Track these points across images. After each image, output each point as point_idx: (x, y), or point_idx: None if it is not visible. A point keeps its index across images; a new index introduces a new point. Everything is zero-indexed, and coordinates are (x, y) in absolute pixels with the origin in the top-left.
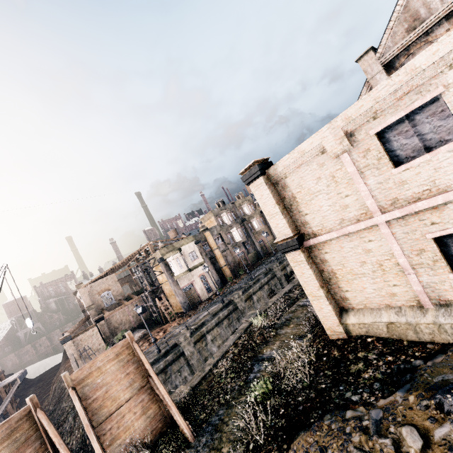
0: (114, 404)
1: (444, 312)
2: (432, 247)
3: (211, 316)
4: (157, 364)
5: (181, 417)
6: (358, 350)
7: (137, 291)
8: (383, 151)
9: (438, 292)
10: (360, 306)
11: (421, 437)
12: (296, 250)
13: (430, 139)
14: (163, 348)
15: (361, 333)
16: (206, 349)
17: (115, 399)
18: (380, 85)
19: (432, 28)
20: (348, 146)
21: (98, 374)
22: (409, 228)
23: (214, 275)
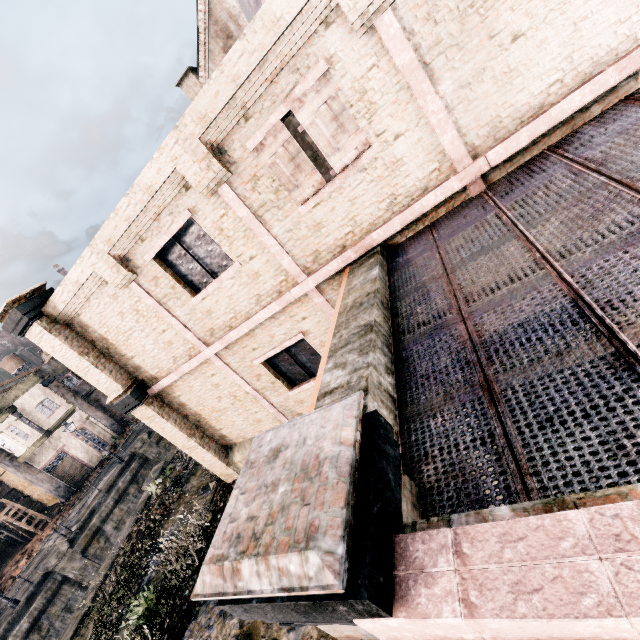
0: None
1: None
2: (265, 371)
3: (105, 494)
4: (15, 628)
5: None
6: None
7: None
8: (173, 279)
9: (289, 409)
10: (240, 439)
11: None
12: (138, 406)
13: (211, 264)
14: (24, 592)
15: None
16: (109, 546)
17: None
18: (122, 202)
19: None
20: (130, 275)
21: None
22: (238, 356)
23: (103, 420)
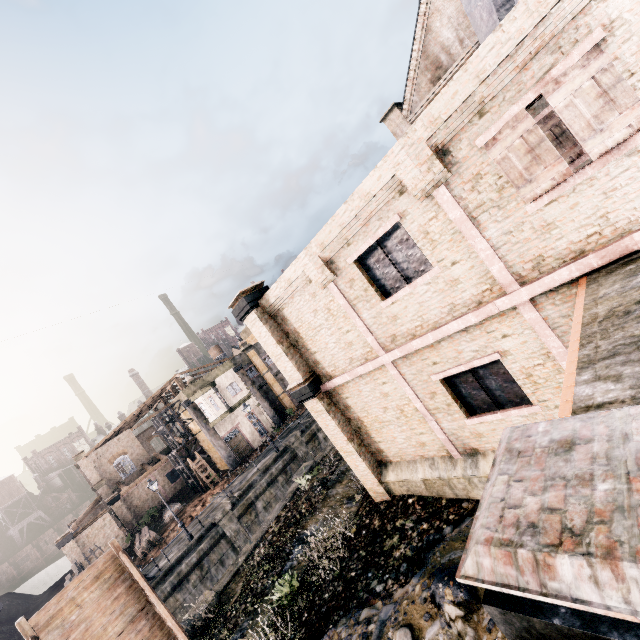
0: None
1: (471, 463)
2: (442, 389)
3: (262, 474)
4: (188, 557)
5: None
6: (398, 516)
7: (167, 447)
8: (367, 282)
9: (462, 440)
10: (397, 458)
11: (414, 639)
12: (311, 398)
13: (407, 269)
14: (197, 532)
15: (403, 492)
16: (257, 521)
17: (100, 637)
18: (340, 209)
19: None
20: (331, 276)
21: (70, 608)
22: (415, 368)
23: (268, 410)
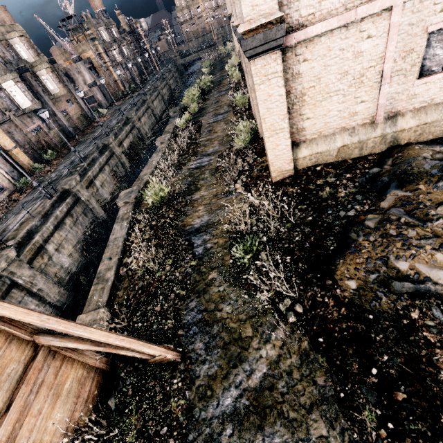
0: None
1: (390, 123)
2: (422, 46)
3: (41, 219)
4: None
5: (153, 346)
6: (314, 179)
7: None
8: None
9: (394, 104)
10: (315, 135)
11: None
12: (276, 49)
13: None
14: None
15: (308, 166)
16: (52, 263)
17: None
18: None
19: None
20: None
21: None
22: (418, 16)
23: (1, 163)
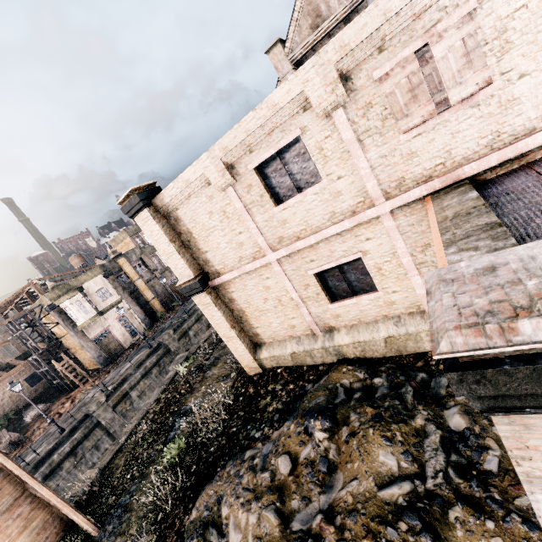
0: None
1: (328, 337)
2: (314, 282)
3: (136, 368)
4: (60, 448)
5: (78, 514)
6: (269, 383)
7: (24, 353)
8: (264, 188)
9: (324, 321)
10: (270, 339)
11: (291, 461)
12: (201, 292)
13: (300, 180)
14: (68, 425)
15: (273, 365)
16: (132, 408)
17: None
18: (248, 116)
19: (334, 30)
20: (231, 180)
21: None
22: (295, 265)
23: (139, 313)
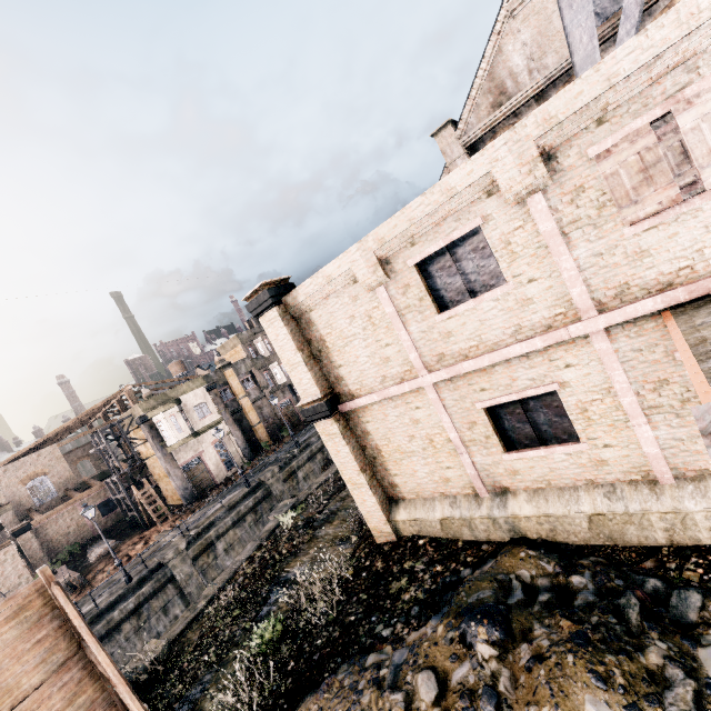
0: (7, 700)
1: (499, 502)
2: (484, 419)
3: (227, 511)
4: (123, 602)
5: (135, 699)
6: (406, 558)
7: (102, 472)
8: (425, 290)
9: (493, 477)
10: (412, 495)
11: (438, 683)
12: (327, 418)
13: (475, 281)
14: (137, 573)
15: (413, 533)
16: (215, 565)
17: (9, 691)
18: (414, 202)
19: (521, 109)
20: (384, 278)
21: None
22: (458, 393)
23: (240, 440)
